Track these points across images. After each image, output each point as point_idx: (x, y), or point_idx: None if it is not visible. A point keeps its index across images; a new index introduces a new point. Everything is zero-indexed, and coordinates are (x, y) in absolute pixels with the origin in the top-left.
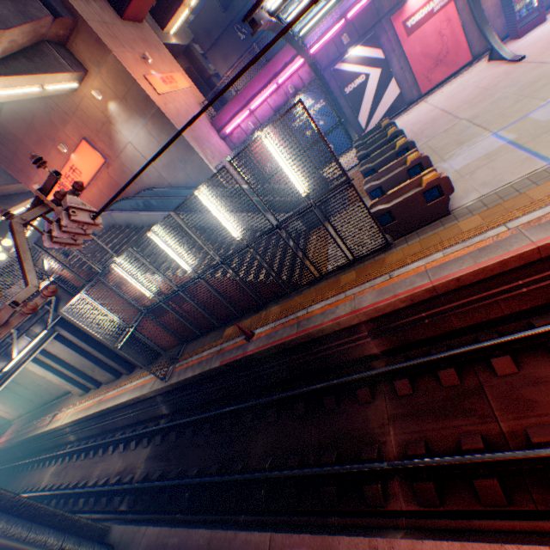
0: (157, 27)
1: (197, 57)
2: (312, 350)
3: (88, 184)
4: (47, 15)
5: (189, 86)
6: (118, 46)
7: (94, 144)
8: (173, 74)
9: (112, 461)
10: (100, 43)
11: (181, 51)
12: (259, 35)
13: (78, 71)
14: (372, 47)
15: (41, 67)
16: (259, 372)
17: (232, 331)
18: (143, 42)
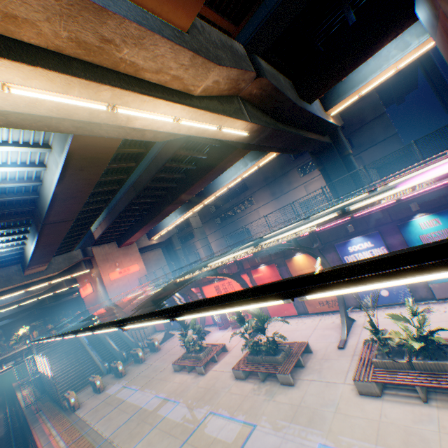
0: (146, 239)
1: (173, 241)
2: (31, 432)
3: (90, 293)
4: (81, 259)
5: (139, 269)
6: (105, 262)
7: (93, 284)
8: (131, 265)
9: (1, 428)
10: (97, 263)
11: (162, 242)
12: (225, 225)
13: (89, 268)
14: (182, 296)
15: (73, 271)
16: (28, 428)
17: (47, 403)
18: (125, 254)
